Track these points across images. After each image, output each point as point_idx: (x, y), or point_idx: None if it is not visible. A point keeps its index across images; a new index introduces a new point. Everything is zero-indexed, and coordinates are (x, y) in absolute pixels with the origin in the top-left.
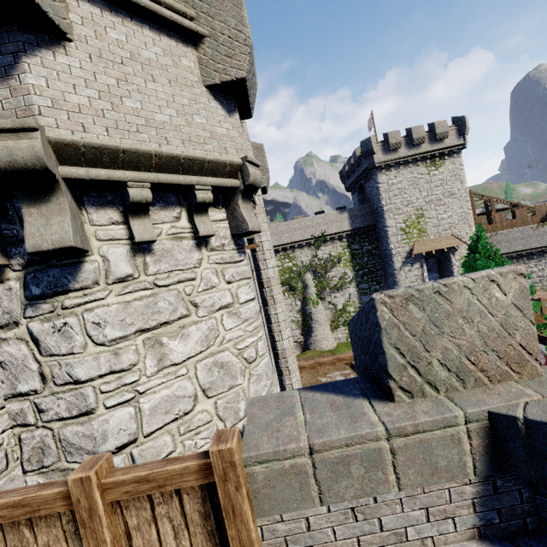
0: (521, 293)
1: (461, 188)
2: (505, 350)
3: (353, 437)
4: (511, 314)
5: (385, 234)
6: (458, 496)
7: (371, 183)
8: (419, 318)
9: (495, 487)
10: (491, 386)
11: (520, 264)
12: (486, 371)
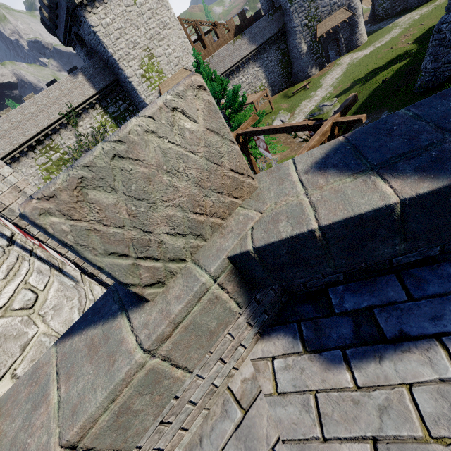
0: (210, 112)
1: (170, 16)
2: (222, 183)
3: (113, 390)
4: (211, 143)
5: (131, 86)
6: (237, 330)
7: (85, 28)
8: (114, 203)
9: (257, 301)
10: (225, 224)
11: (194, 73)
12: (216, 213)
